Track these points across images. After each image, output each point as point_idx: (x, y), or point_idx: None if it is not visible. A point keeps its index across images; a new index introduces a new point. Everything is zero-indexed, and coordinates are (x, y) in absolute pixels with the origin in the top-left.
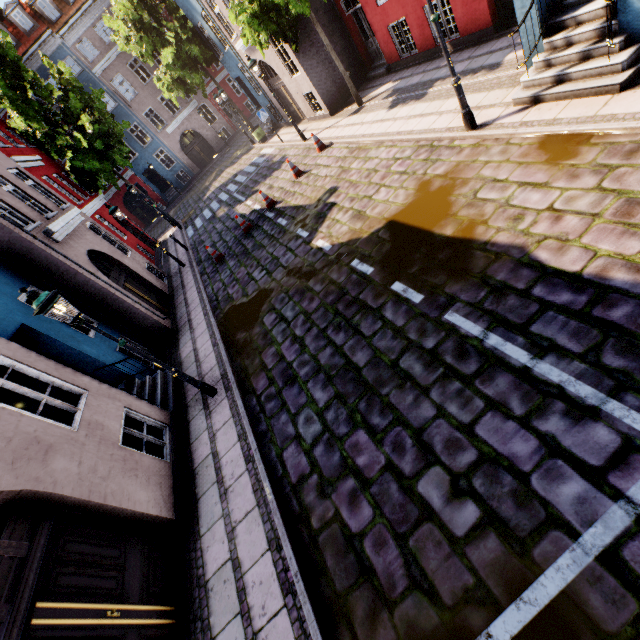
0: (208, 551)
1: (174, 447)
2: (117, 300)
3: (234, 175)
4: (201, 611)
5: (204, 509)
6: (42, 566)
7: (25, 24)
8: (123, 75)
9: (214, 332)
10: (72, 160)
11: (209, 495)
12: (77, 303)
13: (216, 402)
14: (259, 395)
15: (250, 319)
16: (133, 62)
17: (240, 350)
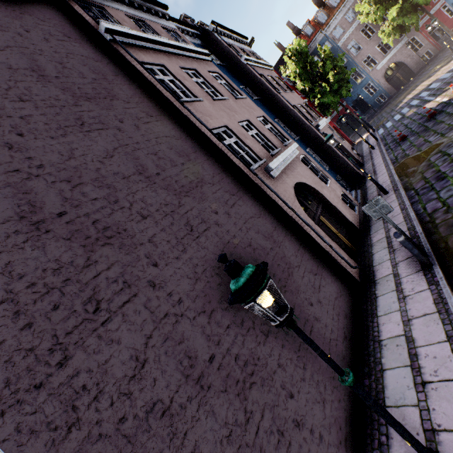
0: (373, 237)
1: (360, 212)
2: (339, 157)
3: (428, 85)
4: (367, 250)
5: (373, 228)
6: (320, 211)
7: (309, 32)
8: (355, 39)
9: (391, 172)
10: (319, 99)
11: (377, 224)
12: (322, 157)
13: (387, 196)
14: (416, 189)
15: (419, 161)
16: (364, 28)
17: (408, 175)
